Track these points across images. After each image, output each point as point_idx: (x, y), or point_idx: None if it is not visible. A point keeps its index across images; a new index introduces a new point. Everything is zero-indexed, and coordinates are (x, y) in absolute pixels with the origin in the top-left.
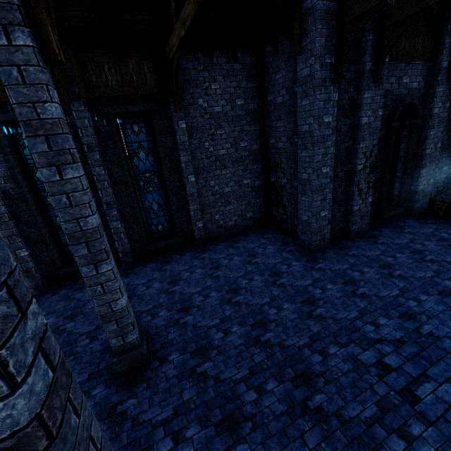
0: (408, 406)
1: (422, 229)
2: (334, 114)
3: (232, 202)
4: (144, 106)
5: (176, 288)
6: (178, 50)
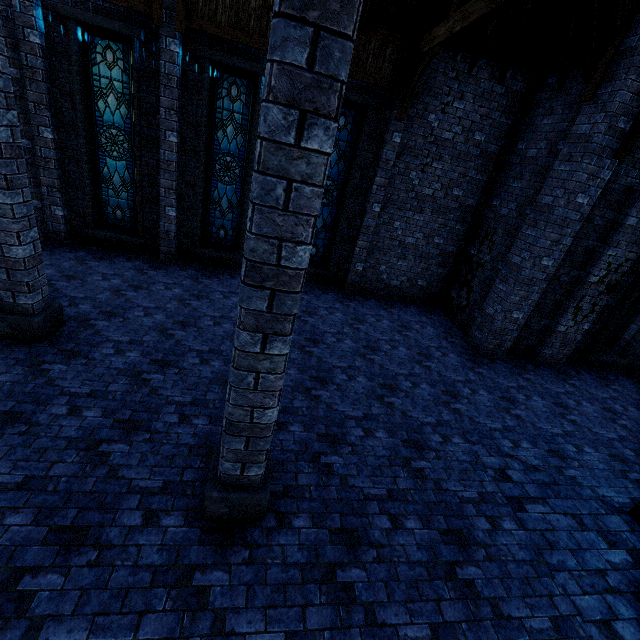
0: (510, 509)
1: (636, 394)
2: (594, 197)
3: (409, 258)
4: (364, 98)
5: (309, 319)
6: (440, 45)
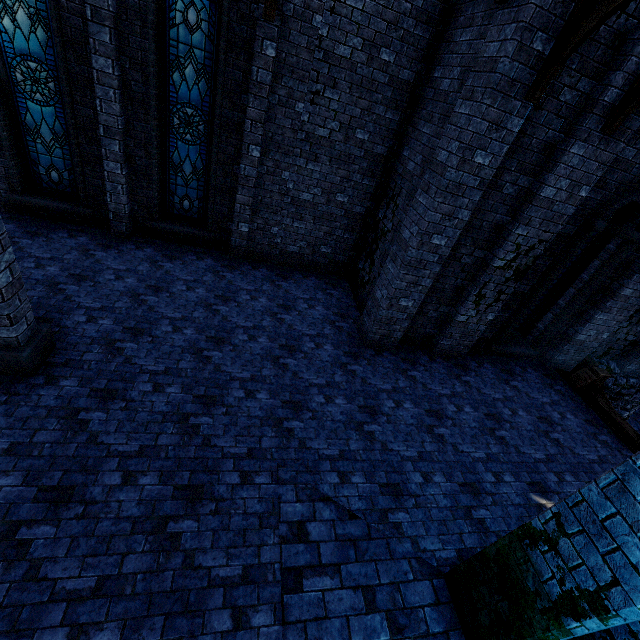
0: (278, 590)
1: (536, 392)
2: (498, 155)
3: (307, 219)
4: None
5: (151, 299)
6: None
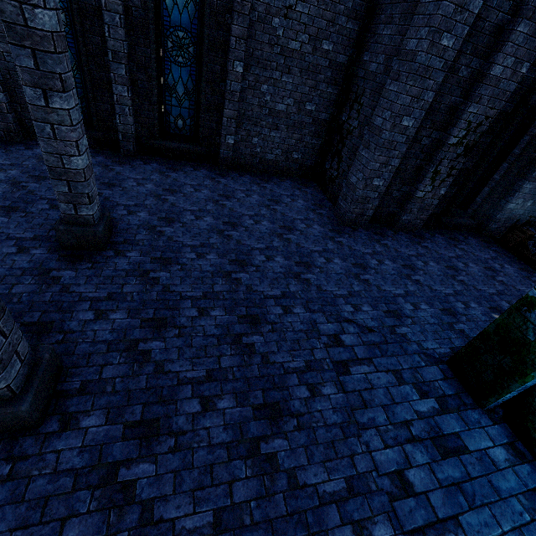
0: (334, 374)
1: (479, 252)
2: (460, 37)
3: (281, 129)
4: None
5: (170, 198)
6: None
